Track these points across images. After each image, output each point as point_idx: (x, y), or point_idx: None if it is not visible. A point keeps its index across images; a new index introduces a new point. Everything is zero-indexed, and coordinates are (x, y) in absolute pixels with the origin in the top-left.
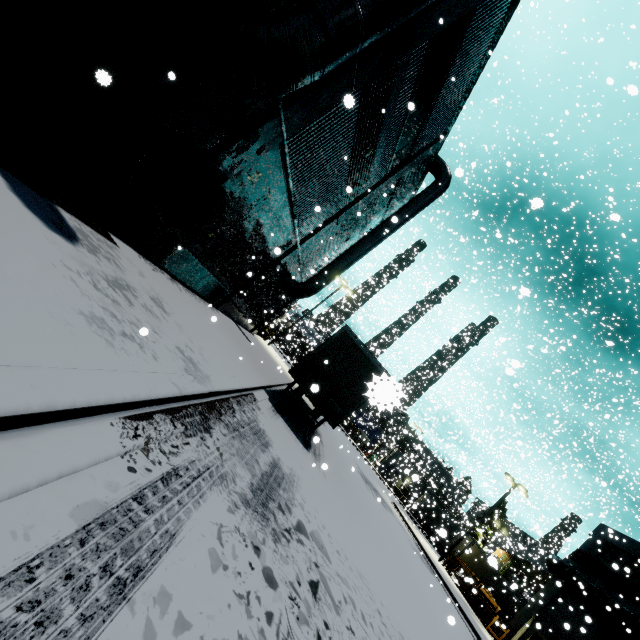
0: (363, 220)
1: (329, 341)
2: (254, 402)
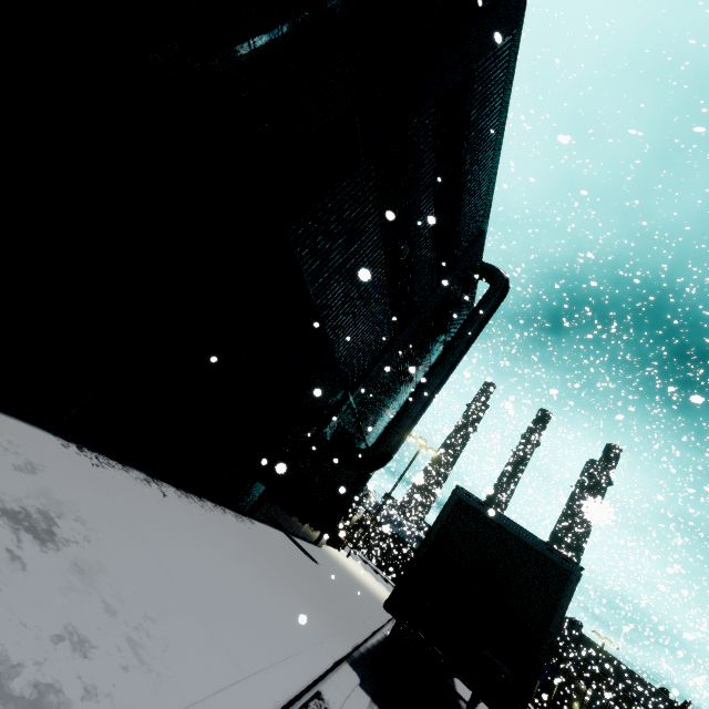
0: (422, 351)
1: (438, 524)
2: None
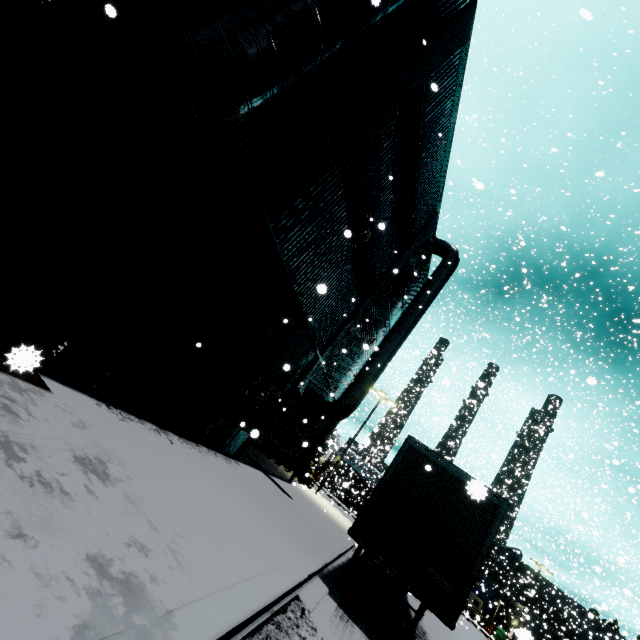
0: (382, 316)
1: (393, 466)
2: (301, 619)
